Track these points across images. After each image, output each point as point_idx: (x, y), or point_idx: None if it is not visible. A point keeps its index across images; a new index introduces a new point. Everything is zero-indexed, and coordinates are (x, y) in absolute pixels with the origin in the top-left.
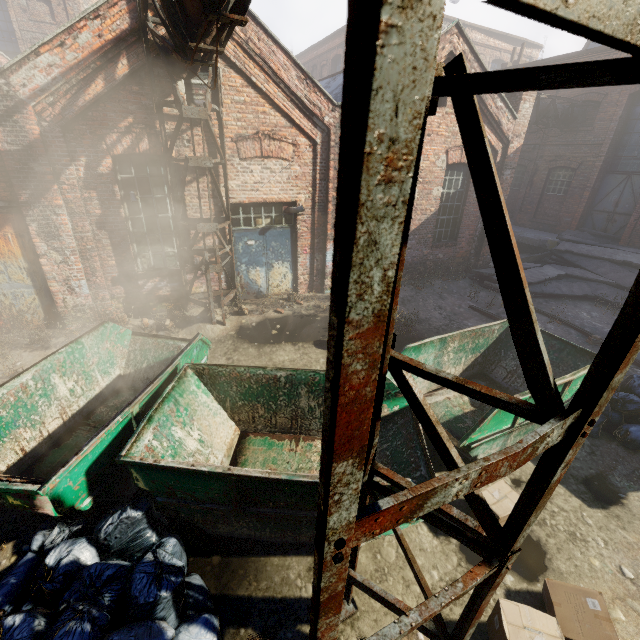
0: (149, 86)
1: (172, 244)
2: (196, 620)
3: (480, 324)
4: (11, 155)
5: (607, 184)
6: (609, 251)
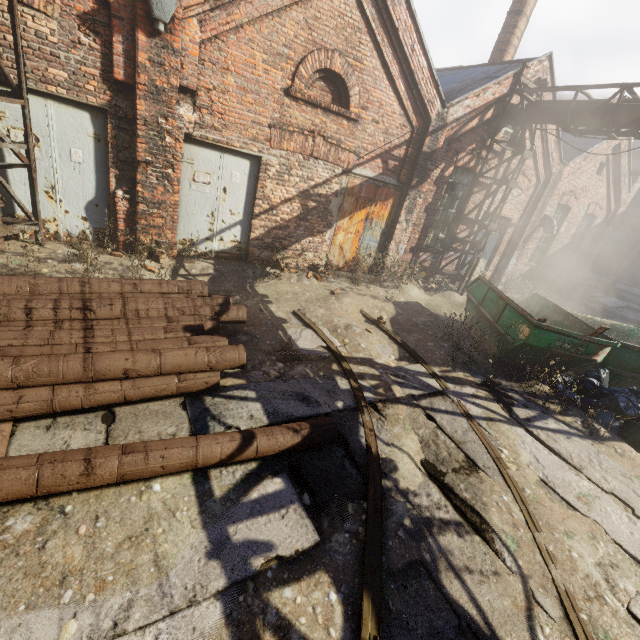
0: (497, 129)
1: (444, 231)
2: None
3: None
4: (424, 155)
5: None
6: None
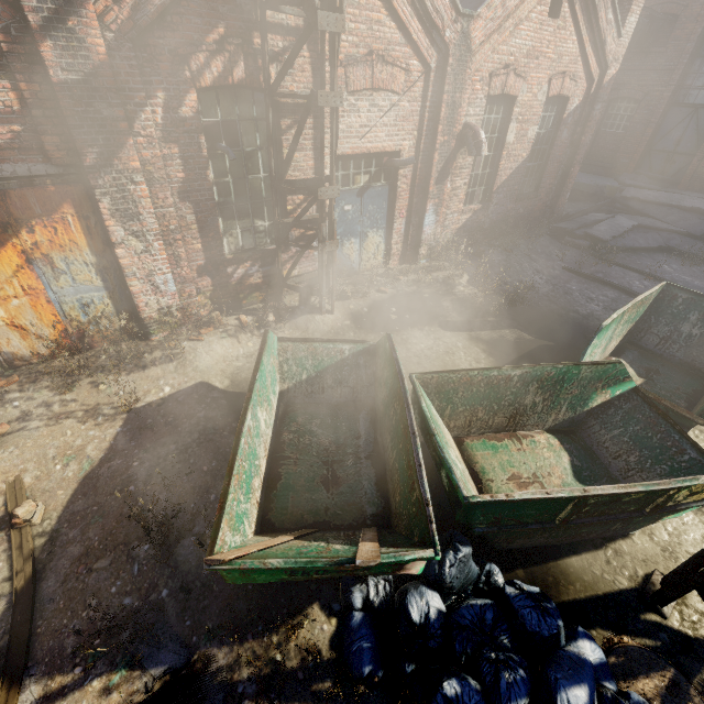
0: None
1: (263, 216)
2: (578, 636)
3: (583, 287)
4: (67, 89)
5: (671, 119)
6: (676, 197)
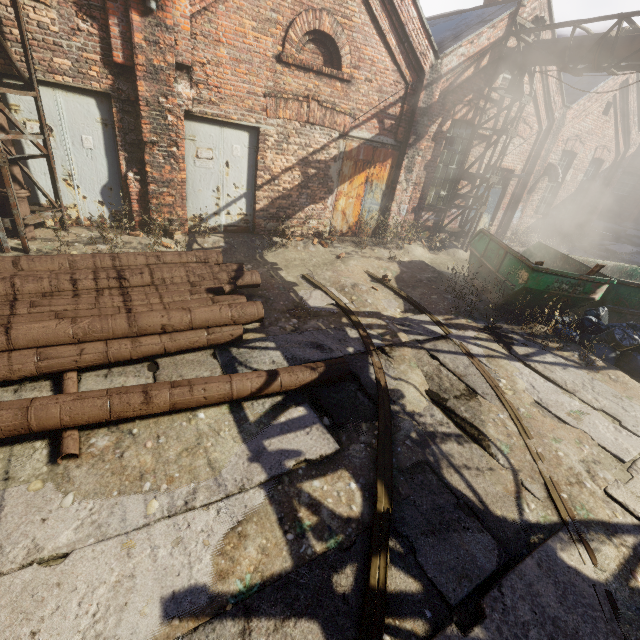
0: (494, 76)
1: (445, 189)
2: None
3: None
4: (419, 111)
5: None
6: None
